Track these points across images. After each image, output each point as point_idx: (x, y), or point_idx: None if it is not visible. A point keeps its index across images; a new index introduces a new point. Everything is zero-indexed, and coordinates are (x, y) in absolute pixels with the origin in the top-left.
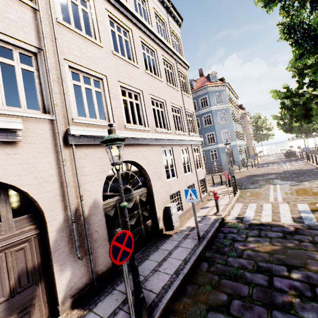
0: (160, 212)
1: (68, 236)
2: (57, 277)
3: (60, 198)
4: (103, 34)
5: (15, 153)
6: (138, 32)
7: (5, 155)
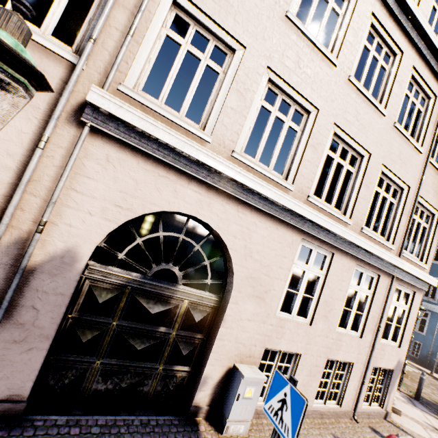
0: (217, 369)
1: None
2: None
3: (1, 203)
4: None
5: None
6: (374, 4)
7: None
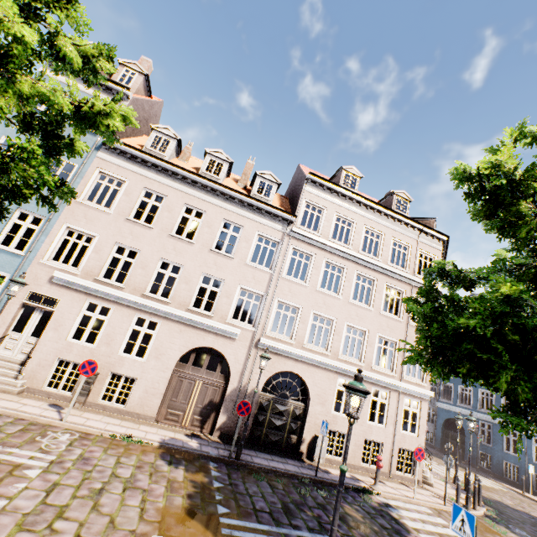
0: (308, 436)
1: (234, 397)
2: (221, 415)
3: (240, 374)
4: (313, 276)
5: (233, 343)
6: (355, 266)
7: (229, 343)
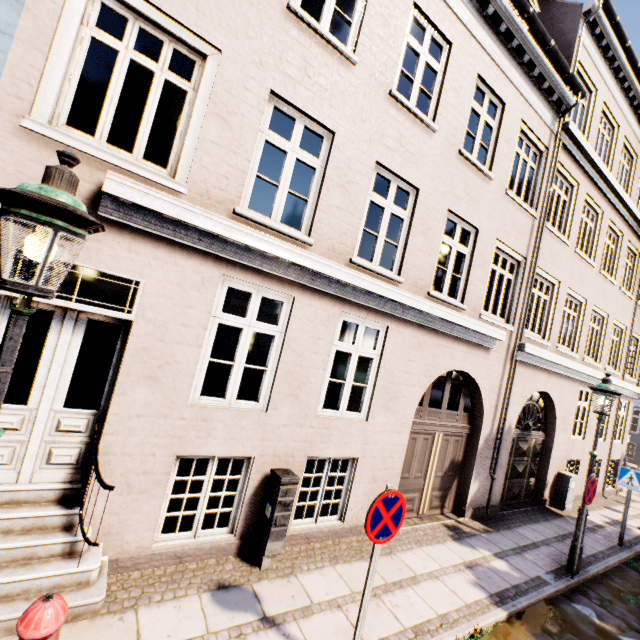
0: (551, 476)
1: (486, 449)
2: (472, 482)
3: (493, 410)
4: (573, 227)
5: (486, 358)
6: (609, 212)
7: (482, 359)
